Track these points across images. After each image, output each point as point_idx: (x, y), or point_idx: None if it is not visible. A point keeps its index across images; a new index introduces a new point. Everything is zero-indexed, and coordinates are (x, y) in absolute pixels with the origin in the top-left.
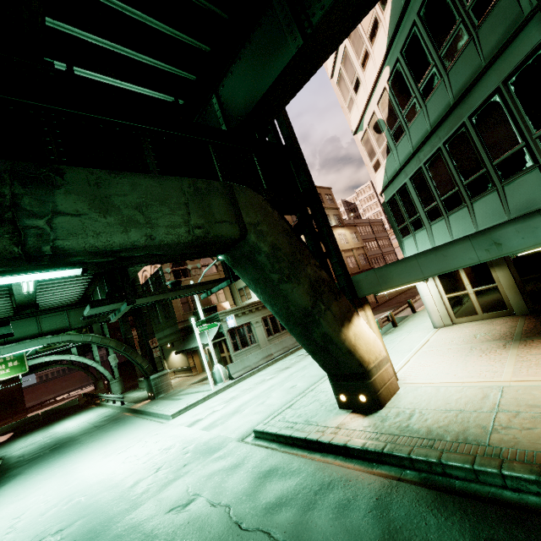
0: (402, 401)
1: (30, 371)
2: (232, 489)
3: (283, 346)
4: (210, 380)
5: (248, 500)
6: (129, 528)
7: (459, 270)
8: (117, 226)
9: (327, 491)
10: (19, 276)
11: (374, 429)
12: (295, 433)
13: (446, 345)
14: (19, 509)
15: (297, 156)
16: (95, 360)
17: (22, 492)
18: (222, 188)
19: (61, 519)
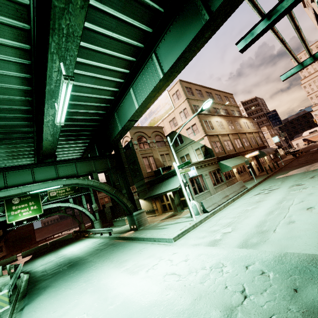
0: None
1: (41, 217)
2: None
3: (233, 190)
4: (192, 212)
5: None
6: None
7: None
8: None
9: None
10: None
11: None
12: None
13: None
14: None
15: None
16: (83, 207)
17: (58, 307)
18: None
19: None
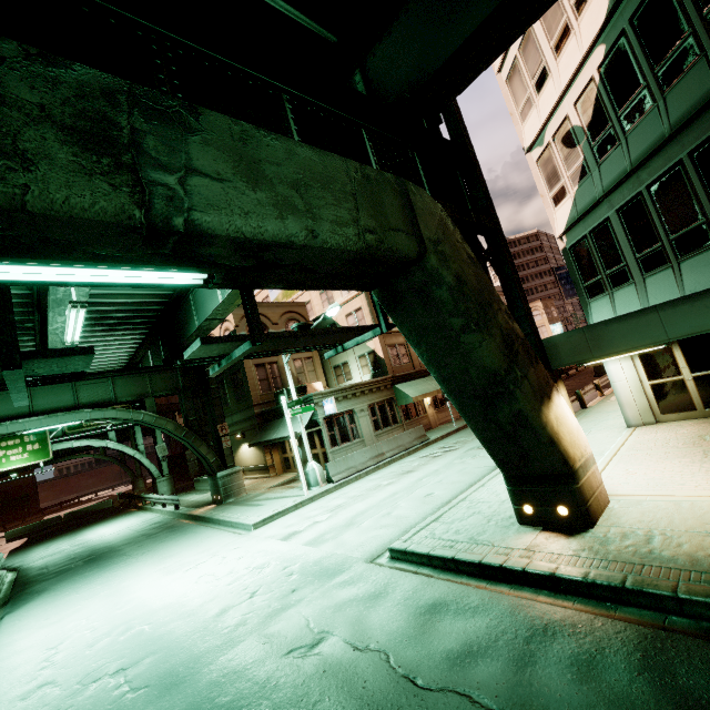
0: (624, 519)
1: (51, 460)
2: (380, 627)
3: (398, 443)
4: (302, 482)
5: (415, 645)
6: (230, 674)
7: (672, 347)
8: (270, 208)
9: (546, 639)
10: (124, 271)
11: (593, 555)
12: (460, 554)
13: (659, 448)
14: (54, 636)
15: (472, 163)
16: (138, 450)
17: (54, 614)
18: (394, 182)
19: (120, 654)
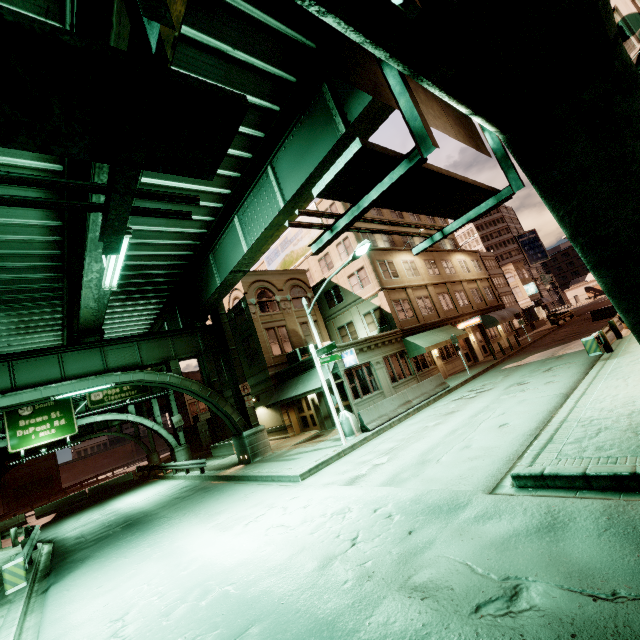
0: None
1: (72, 440)
2: (606, 565)
3: (422, 391)
4: (339, 431)
5: None
6: None
7: None
8: None
9: None
10: None
11: None
12: None
13: None
14: (115, 606)
15: None
16: (156, 421)
17: (106, 581)
18: None
19: (210, 623)
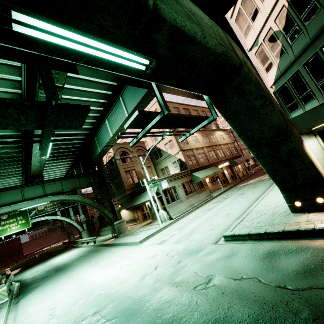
0: None
1: (28, 230)
2: (243, 268)
3: (199, 199)
4: (159, 220)
5: (272, 272)
6: (164, 303)
7: None
8: (184, 16)
9: None
10: (112, 47)
11: None
12: (268, 230)
13: None
14: (51, 304)
15: (238, 43)
16: (71, 219)
17: (47, 295)
18: (222, 31)
19: (92, 305)
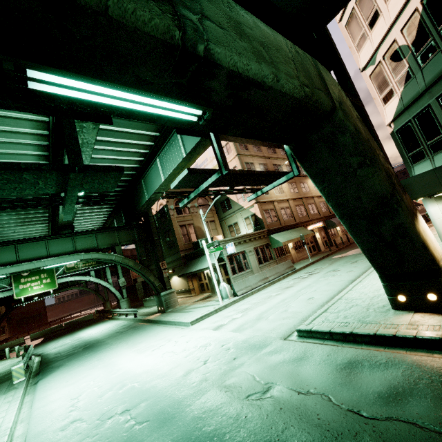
0: None
1: (55, 291)
2: (313, 378)
3: (276, 271)
4: (218, 295)
5: (347, 389)
6: (207, 411)
7: None
8: (251, 55)
9: None
10: (152, 99)
11: None
12: (356, 330)
13: None
14: (74, 391)
15: (342, 66)
16: (108, 282)
17: (70, 378)
18: (311, 60)
19: (122, 401)
